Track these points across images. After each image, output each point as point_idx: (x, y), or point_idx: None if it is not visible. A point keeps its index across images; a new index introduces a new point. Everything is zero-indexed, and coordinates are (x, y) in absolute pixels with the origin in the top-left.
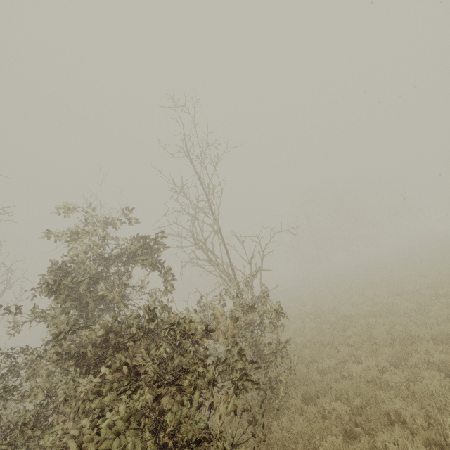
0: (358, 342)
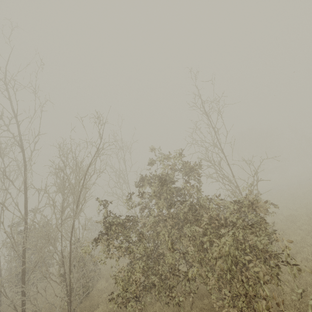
0: (309, 229)
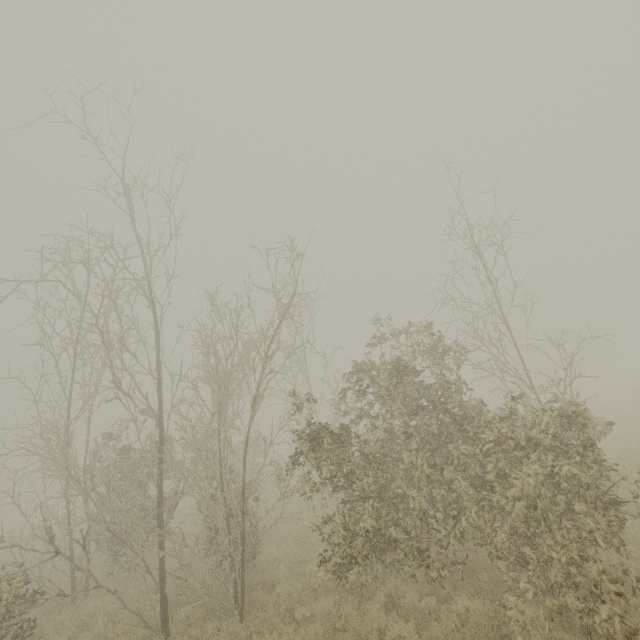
0: None
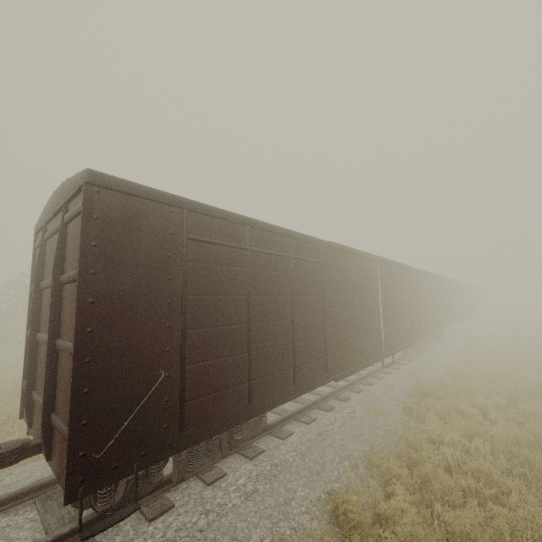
0: None
